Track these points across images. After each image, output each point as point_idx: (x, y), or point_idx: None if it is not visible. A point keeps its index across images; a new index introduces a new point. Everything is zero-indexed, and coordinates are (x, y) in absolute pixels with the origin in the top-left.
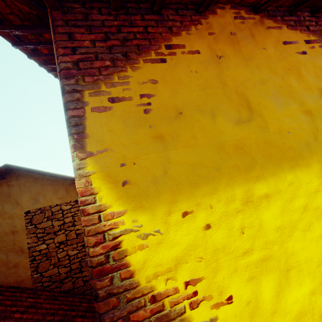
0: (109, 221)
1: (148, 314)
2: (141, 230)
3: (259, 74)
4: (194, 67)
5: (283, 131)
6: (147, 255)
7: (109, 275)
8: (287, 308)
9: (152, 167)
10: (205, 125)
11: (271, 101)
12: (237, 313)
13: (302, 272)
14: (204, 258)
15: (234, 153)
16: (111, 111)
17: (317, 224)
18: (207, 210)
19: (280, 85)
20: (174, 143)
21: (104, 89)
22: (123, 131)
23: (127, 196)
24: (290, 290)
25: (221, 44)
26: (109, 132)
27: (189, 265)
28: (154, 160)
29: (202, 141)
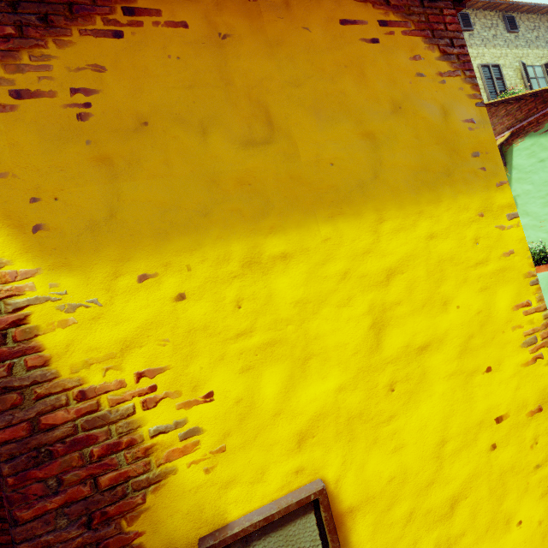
0: (8, 285)
1: (73, 416)
2: (65, 299)
3: (292, 70)
4: (175, 50)
5: (323, 161)
6: (74, 335)
7: (6, 362)
8: (298, 408)
9: (89, 206)
10: (188, 145)
11: (308, 114)
12: (220, 415)
13: (328, 362)
14: (171, 341)
15: (235, 190)
16: (15, 113)
17: (361, 297)
18: (181, 273)
19: (328, 90)
20: (130, 171)
21: (3, 75)
22: (36, 146)
23: (41, 249)
24: (307, 385)
25: (229, 14)
26: (10, 147)
27: (146, 350)
28: (92, 195)
29: (181, 170)
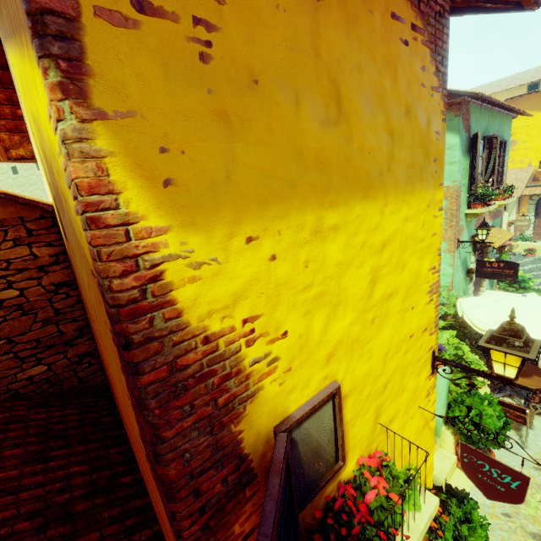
0: (144, 241)
1: (200, 357)
2: (193, 257)
3: (358, 55)
4: None
5: (365, 150)
6: (200, 290)
7: (147, 315)
8: (330, 338)
9: (210, 165)
10: (285, 114)
11: (362, 103)
12: (290, 346)
13: (347, 306)
14: (265, 293)
15: (313, 166)
16: (138, 32)
17: (368, 261)
18: (274, 237)
19: (375, 83)
20: (243, 132)
21: None
22: (162, 83)
23: (172, 206)
24: (336, 322)
25: None
26: (136, 78)
27: (249, 301)
28: (213, 153)
29: (280, 139)
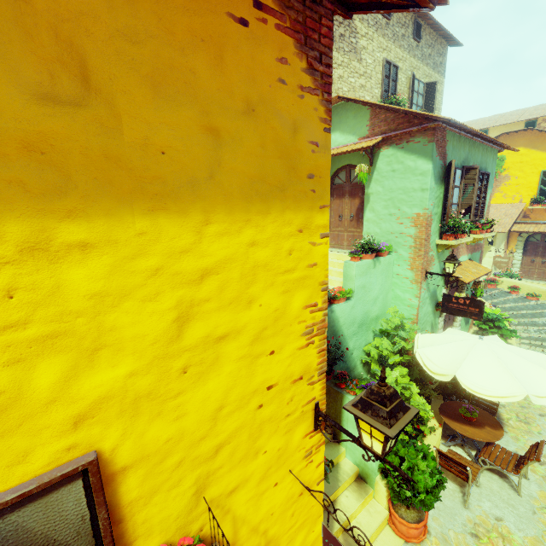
0: None
1: None
2: None
3: (129, 17)
4: None
5: (153, 147)
6: None
7: None
8: (80, 394)
9: None
10: None
11: (143, 84)
12: None
13: (122, 351)
14: None
15: (19, 156)
16: None
17: (170, 293)
18: None
19: (175, 62)
20: None
21: None
22: None
23: None
24: (93, 373)
25: None
26: None
27: None
28: None
29: None
